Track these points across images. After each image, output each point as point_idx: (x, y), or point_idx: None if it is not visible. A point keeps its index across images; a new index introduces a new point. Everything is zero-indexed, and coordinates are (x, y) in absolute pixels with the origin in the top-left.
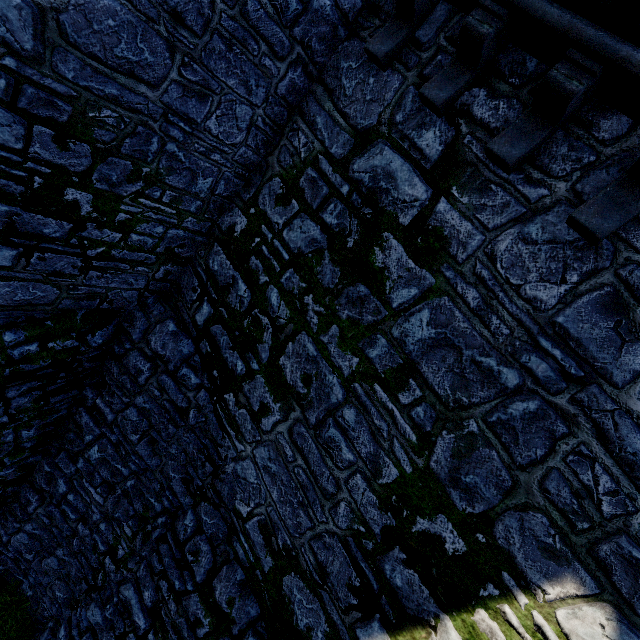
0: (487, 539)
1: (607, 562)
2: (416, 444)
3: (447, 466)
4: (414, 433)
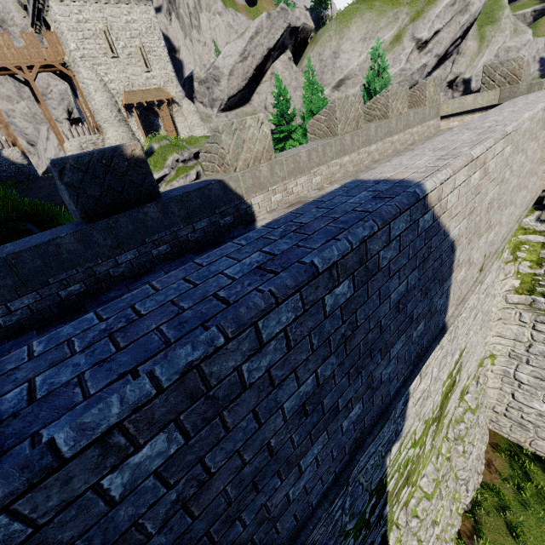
0: (375, 489)
1: (386, 452)
2: (346, 538)
3: (355, 519)
4: (342, 543)
